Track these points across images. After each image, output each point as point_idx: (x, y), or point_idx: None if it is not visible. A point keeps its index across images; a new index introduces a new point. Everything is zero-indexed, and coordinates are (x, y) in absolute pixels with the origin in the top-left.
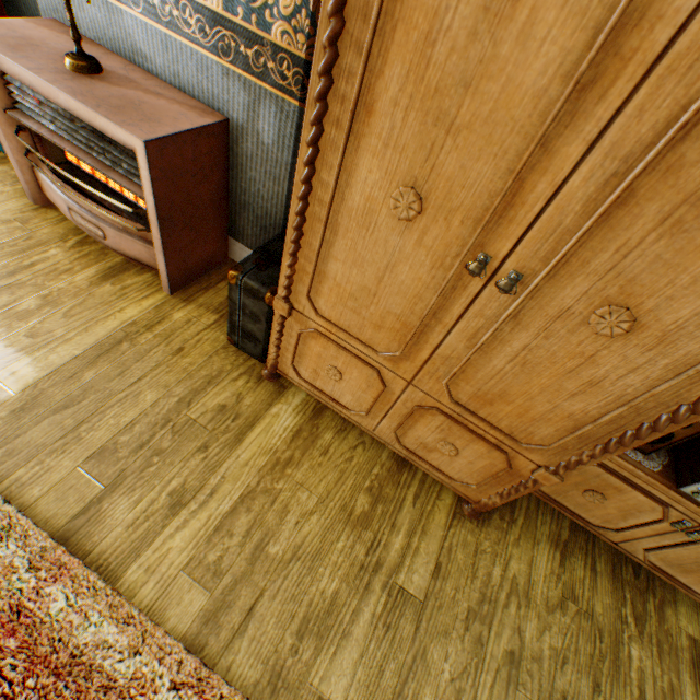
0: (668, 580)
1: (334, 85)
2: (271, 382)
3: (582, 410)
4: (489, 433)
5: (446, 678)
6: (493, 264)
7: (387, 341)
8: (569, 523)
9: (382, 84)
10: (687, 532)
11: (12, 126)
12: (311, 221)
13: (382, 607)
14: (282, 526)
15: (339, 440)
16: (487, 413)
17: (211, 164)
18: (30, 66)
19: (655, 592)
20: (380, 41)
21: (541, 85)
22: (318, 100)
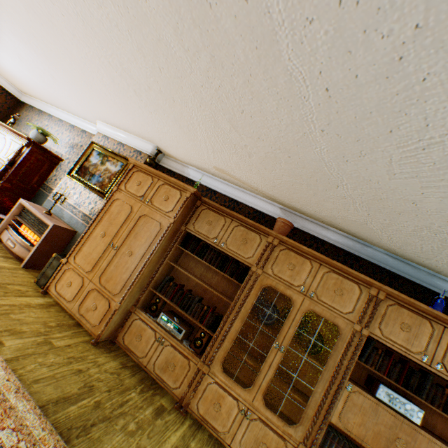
0: (162, 383)
1: (98, 217)
2: (43, 293)
3: (126, 277)
4: (107, 294)
5: (51, 360)
6: (114, 244)
7: (90, 267)
8: (133, 364)
9: (105, 218)
10: (161, 341)
11: (12, 218)
12: (85, 238)
13: (41, 340)
14: (20, 314)
15: (57, 312)
16: (108, 286)
17: (66, 238)
18: (36, 209)
19: (157, 390)
20: (106, 214)
21: (123, 220)
22: (95, 219)
